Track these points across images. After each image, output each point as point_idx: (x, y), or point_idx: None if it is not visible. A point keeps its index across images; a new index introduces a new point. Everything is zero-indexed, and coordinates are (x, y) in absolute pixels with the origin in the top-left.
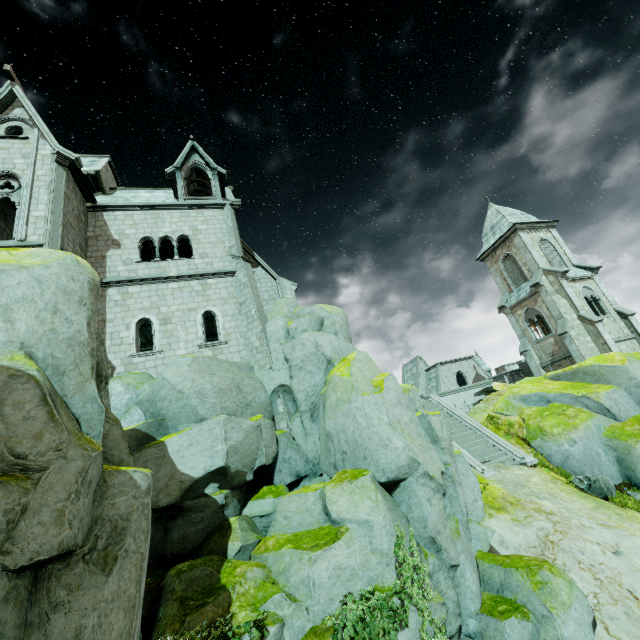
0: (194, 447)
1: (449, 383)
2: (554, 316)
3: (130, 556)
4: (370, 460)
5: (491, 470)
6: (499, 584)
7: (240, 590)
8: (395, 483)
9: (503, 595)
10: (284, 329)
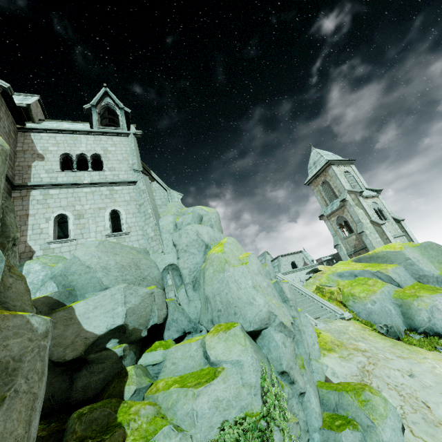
0: (98, 310)
1: (287, 269)
2: (355, 221)
3: (20, 396)
4: (239, 315)
5: (321, 323)
6: (334, 405)
7: (134, 426)
8: (258, 332)
9: (338, 413)
10: (173, 223)
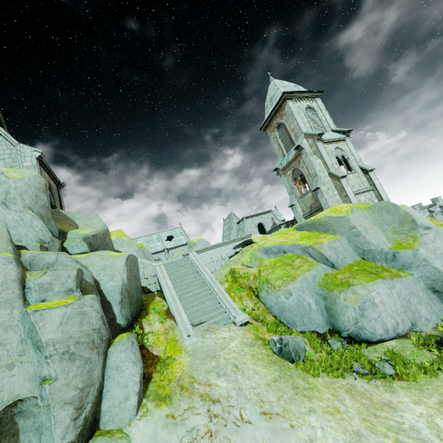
0: None
1: (252, 232)
2: (311, 174)
3: None
4: None
5: (195, 337)
6: None
7: None
8: None
9: None
10: None
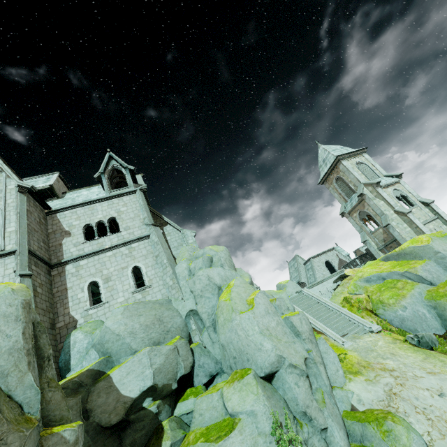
0: (130, 375)
1: (321, 270)
2: (378, 214)
3: None
4: (251, 361)
5: (349, 341)
6: (360, 436)
7: None
8: (271, 375)
9: (364, 444)
10: (187, 269)
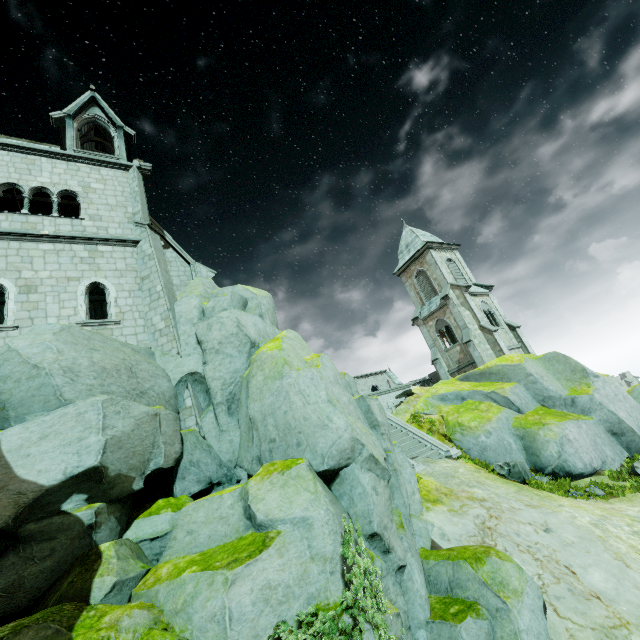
0: (49, 440)
1: None
2: (460, 326)
3: None
4: (305, 446)
5: (421, 464)
6: (447, 582)
7: None
8: (335, 472)
9: (452, 594)
10: (198, 309)
